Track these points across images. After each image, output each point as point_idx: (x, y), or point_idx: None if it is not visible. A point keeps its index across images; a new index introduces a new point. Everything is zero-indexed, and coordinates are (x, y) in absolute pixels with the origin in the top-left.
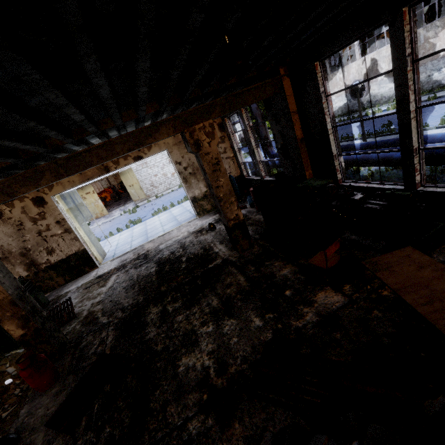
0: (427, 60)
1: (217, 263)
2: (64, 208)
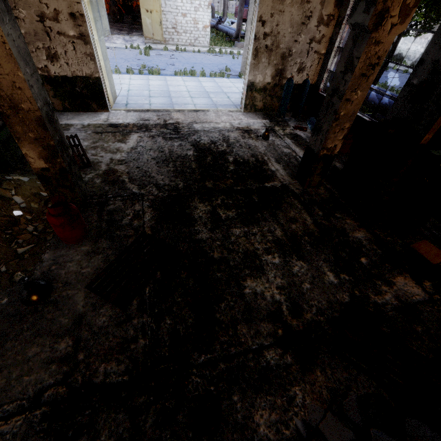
0: None
1: (275, 185)
2: None
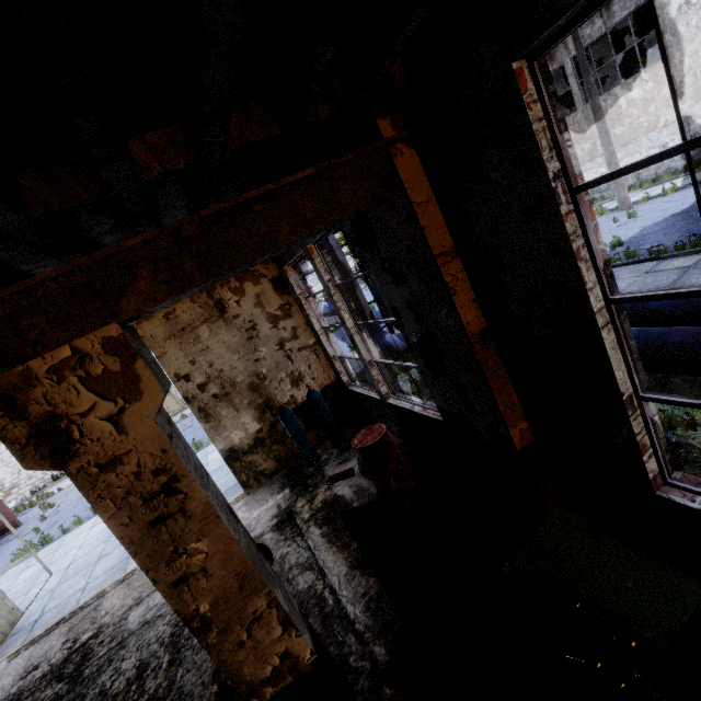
0: (639, 134)
1: None
2: None
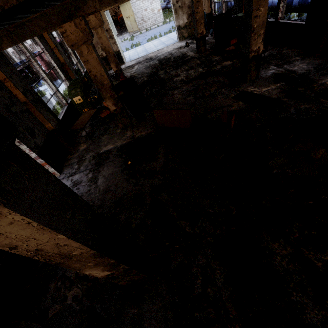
0: None
1: (188, 58)
2: (108, 21)
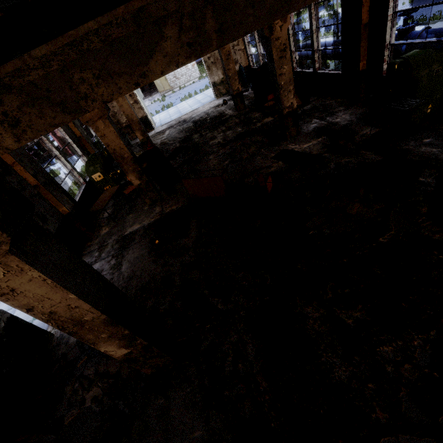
0: None
1: (226, 117)
2: None
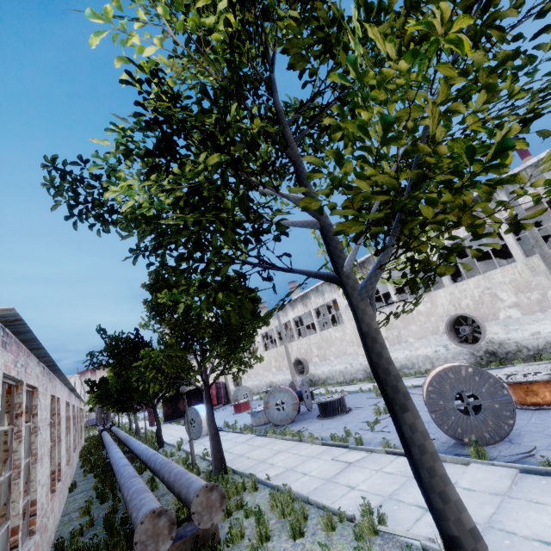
0: None
1: None
2: None
